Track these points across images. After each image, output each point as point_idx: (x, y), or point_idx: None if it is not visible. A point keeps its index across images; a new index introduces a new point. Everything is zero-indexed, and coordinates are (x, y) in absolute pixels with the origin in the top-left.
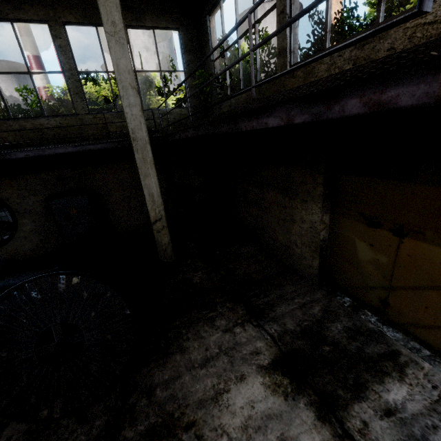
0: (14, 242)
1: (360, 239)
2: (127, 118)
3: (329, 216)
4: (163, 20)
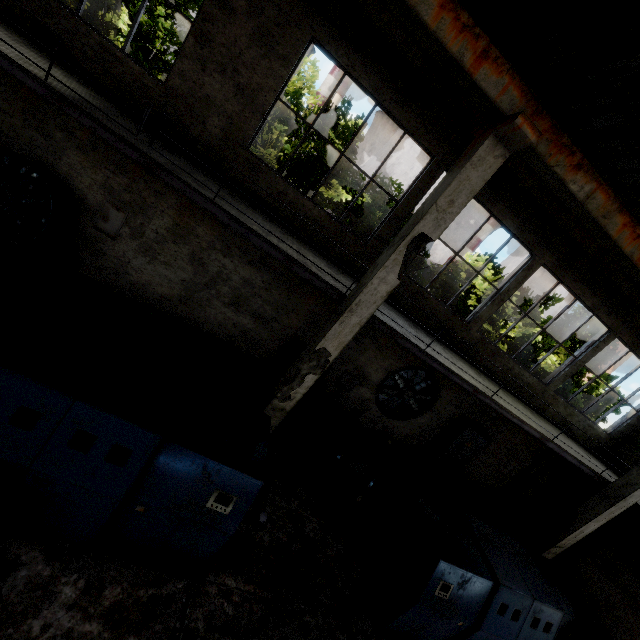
0: (402, 421)
1: None
2: None
3: None
4: None
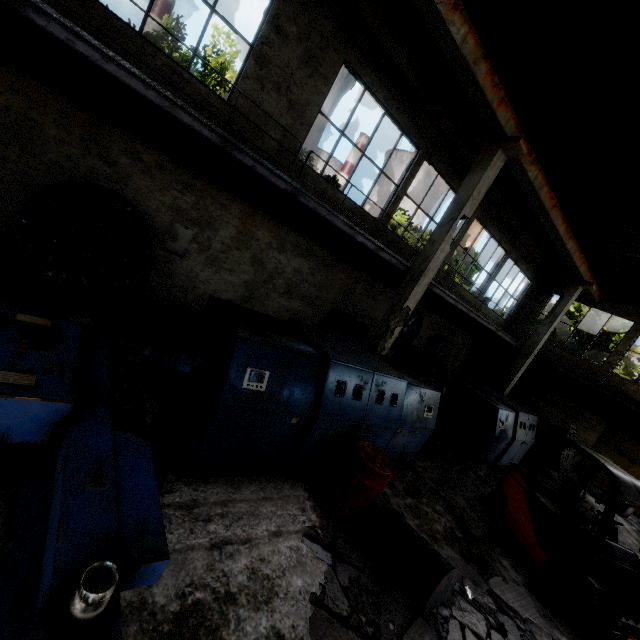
0: None
1: (609, 457)
2: (539, 343)
3: (595, 441)
4: (532, 275)
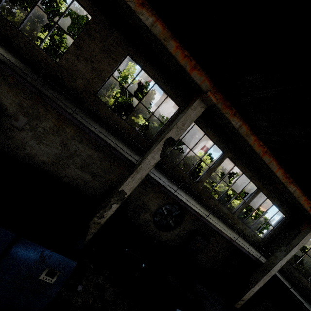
0: (166, 232)
1: None
2: (276, 265)
3: None
4: (285, 211)
